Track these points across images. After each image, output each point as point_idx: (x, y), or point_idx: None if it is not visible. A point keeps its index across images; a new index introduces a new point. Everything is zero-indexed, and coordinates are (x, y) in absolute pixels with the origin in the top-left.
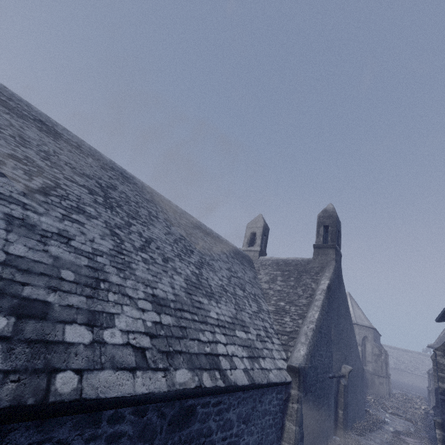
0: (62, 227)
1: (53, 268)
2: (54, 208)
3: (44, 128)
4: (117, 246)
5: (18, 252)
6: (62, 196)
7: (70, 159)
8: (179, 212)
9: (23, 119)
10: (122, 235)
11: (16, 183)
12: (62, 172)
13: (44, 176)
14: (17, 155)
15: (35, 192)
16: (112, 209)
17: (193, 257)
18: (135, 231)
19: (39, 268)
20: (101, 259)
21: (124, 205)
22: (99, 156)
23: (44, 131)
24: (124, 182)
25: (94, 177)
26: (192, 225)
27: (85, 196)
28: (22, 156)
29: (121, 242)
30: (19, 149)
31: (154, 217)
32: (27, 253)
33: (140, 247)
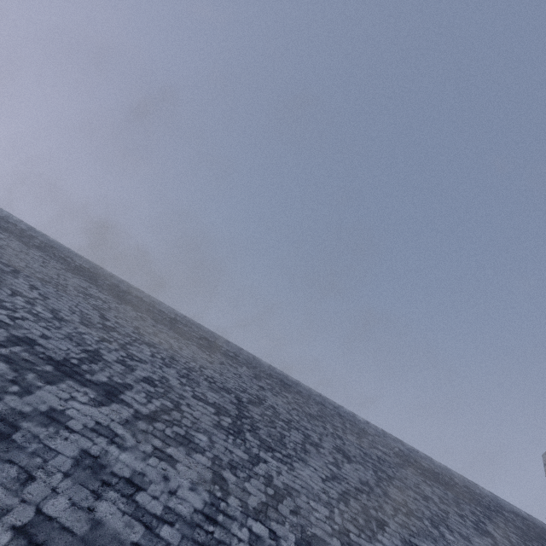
0: (141, 467)
1: (79, 543)
2: (149, 439)
3: (206, 344)
4: (212, 504)
5: (54, 509)
6: (172, 420)
7: (216, 372)
8: (372, 433)
9: (187, 340)
10: (232, 481)
11: (127, 409)
12: (194, 388)
13: (167, 396)
14: (154, 377)
15: (142, 418)
16: (238, 435)
17: (382, 540)
18: (261, 473)
19: (61, 541)
20: (169, 530)
21: (263, 427)
22: (256, 363)
23: (204, 346)
24: (280, 392)
25: (235, 390)
26: (398, 459)
27: (206, 418)
28: (159, 377)
29: (223, 495)
30: (160, 370)
31: (311, 445)
32: (63, 512)
33: (257, 508)
